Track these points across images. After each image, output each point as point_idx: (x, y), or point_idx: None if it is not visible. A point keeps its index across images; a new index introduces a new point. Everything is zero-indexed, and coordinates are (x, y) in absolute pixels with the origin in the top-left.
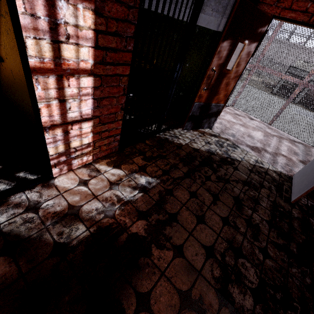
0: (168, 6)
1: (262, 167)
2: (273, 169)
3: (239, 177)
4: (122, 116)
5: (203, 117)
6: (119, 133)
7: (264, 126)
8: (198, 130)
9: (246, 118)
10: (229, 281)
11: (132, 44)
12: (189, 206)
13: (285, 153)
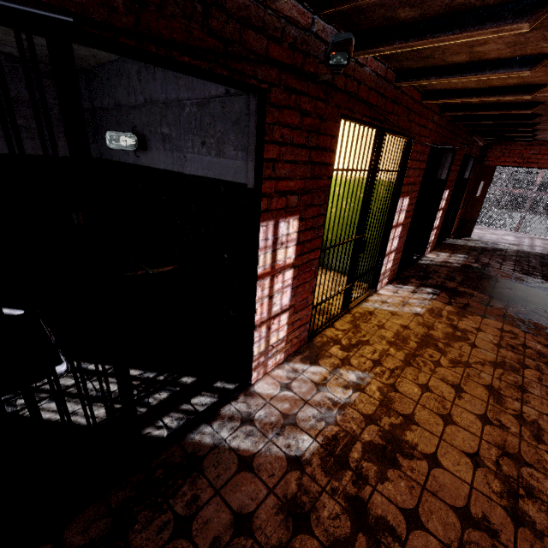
0: (457, 180)
1: (524, 251)
2: (533, 252)
3: (510, 254)
4: (440, 227)
5: (465, 229)
6: (437, 237)
7: (512, 233)
8: (463, 239)
9: (491, 230)
10: (528, 274)
11: (450, 197)
12: (492, 261)
13: (540, 245)
